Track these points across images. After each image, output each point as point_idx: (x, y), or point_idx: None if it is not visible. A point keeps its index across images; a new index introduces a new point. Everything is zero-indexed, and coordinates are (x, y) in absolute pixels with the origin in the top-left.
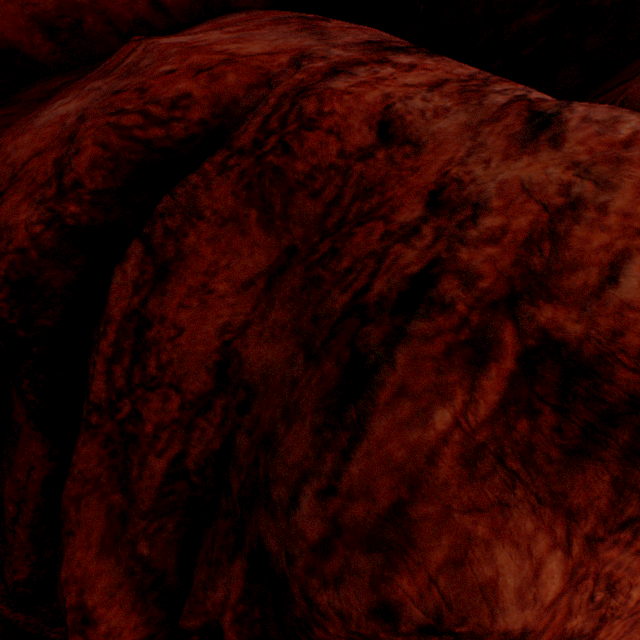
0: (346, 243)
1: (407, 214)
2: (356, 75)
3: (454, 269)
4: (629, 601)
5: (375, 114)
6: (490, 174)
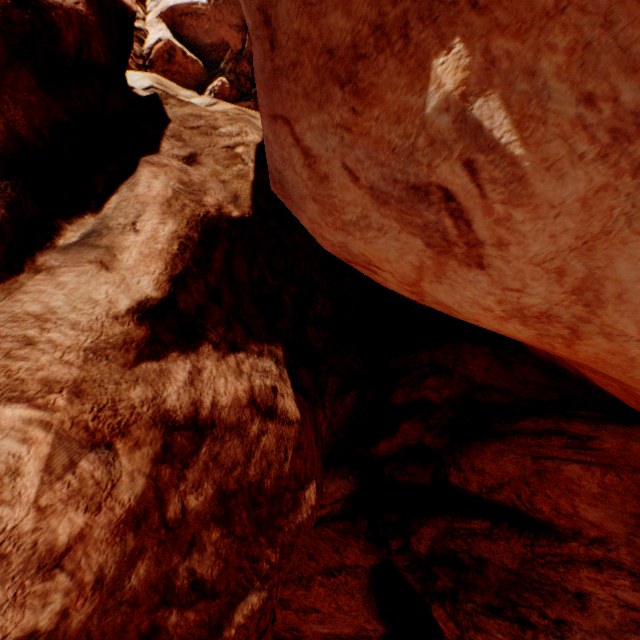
0: (530, 592)
1: (549, 612)
2: (601, 572)
3: (535, 632)
4: None
5: (582, 589)
6: (578, 639)
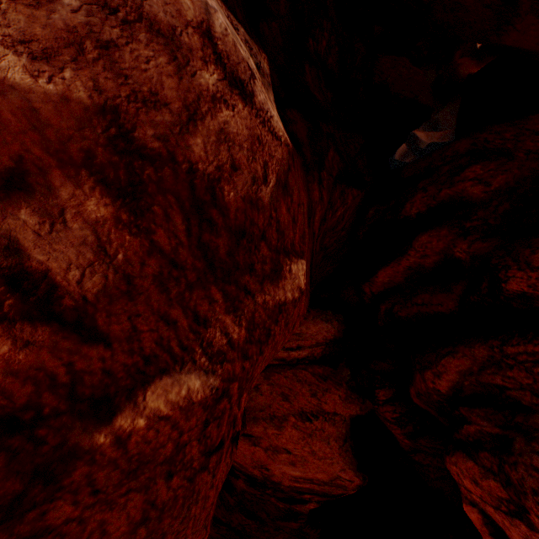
0: None
1: None
2: None
3: None
4: None
5: None
6: None
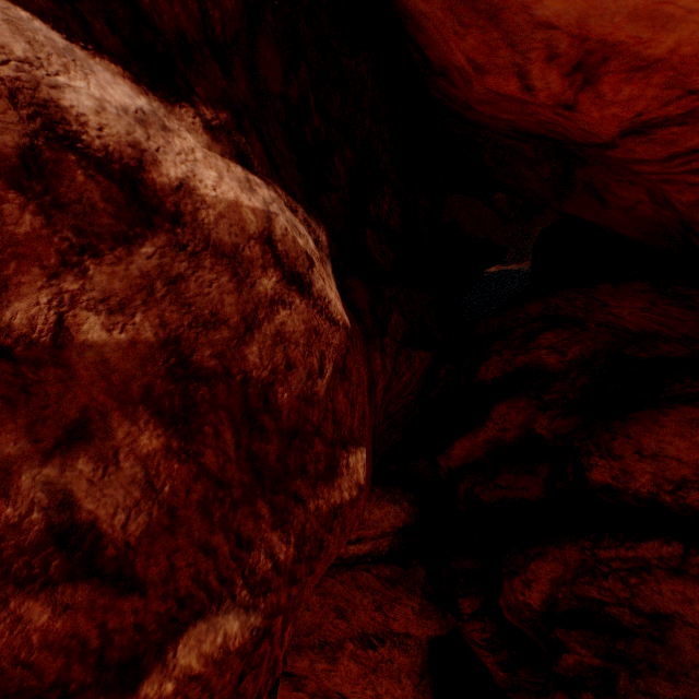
0: None
1: None
2: None
3: None
4: None
5: None
6: None
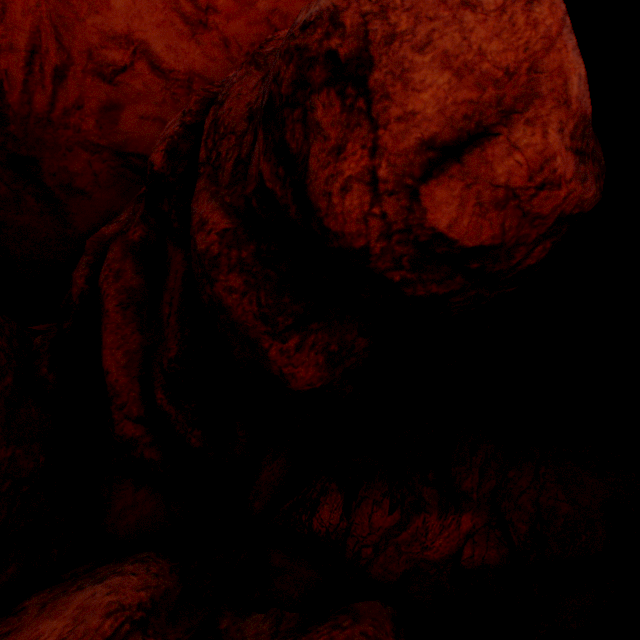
0: None
1: None
2: None
3: None
4: (395, 2)
5: None
6: None
